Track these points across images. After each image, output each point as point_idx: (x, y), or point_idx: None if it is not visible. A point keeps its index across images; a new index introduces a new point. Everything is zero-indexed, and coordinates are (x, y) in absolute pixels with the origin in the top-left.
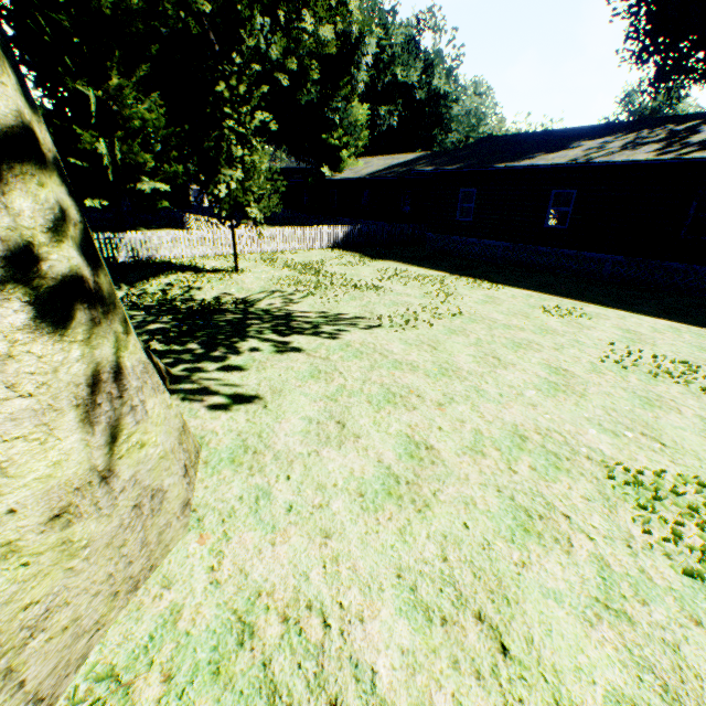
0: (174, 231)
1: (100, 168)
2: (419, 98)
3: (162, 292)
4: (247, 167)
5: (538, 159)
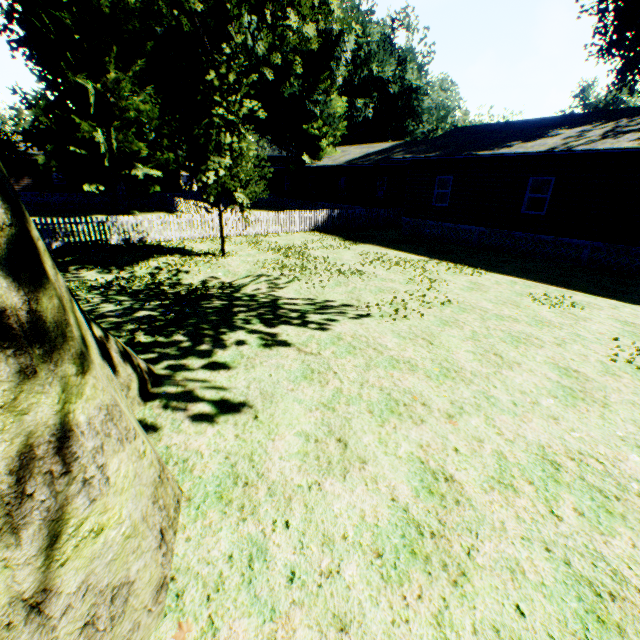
0: (165, 213)
1: (98, 155)
2: (393, 92)
3: (151, 276)
4: (235, 154)
5: (517, 147)
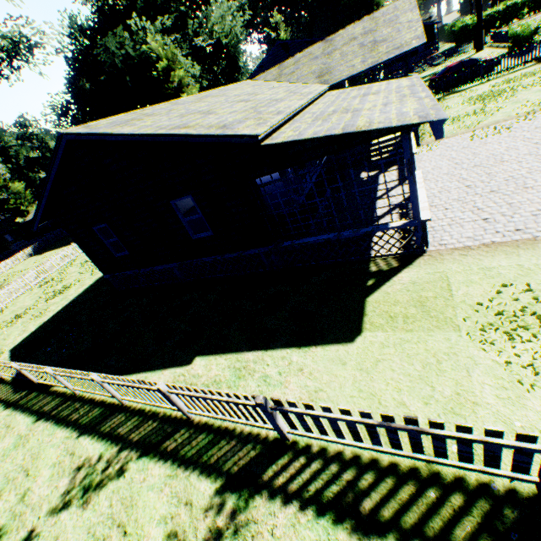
0: None
1: None
2: (50, 157)
3: None
4: None
5: None
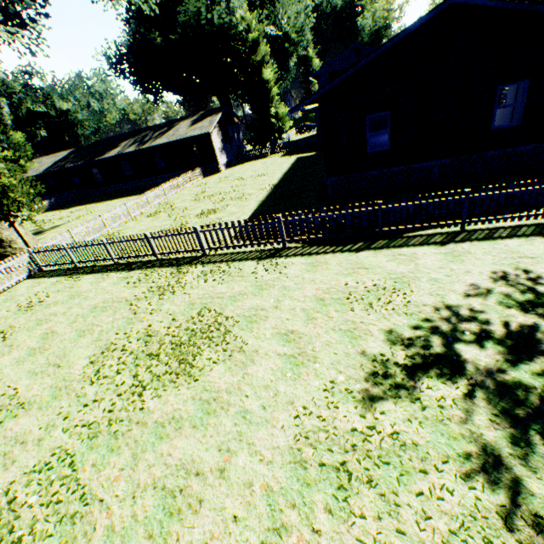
0: None
1: None
2: (53, 115)
3: None
4: None
5: (109, 154)
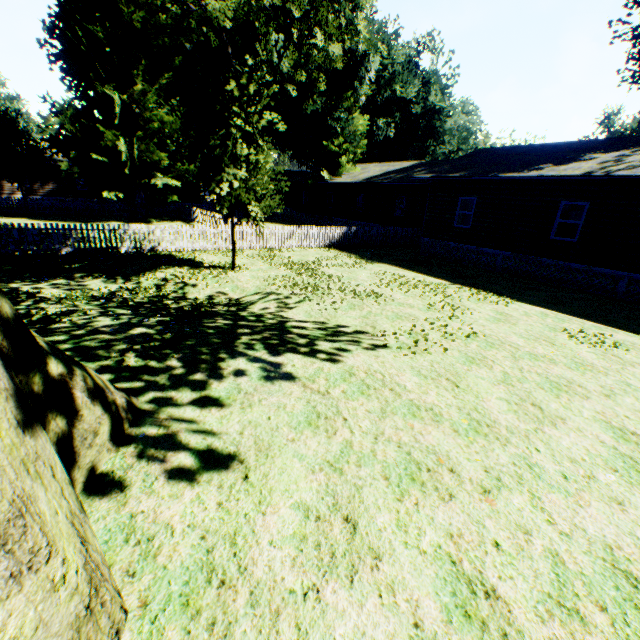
0: (182, 223)
1: (119, 163)
2: (415, 112)
3: (156, 288)
4: (251, 166)
5: (548, 170)
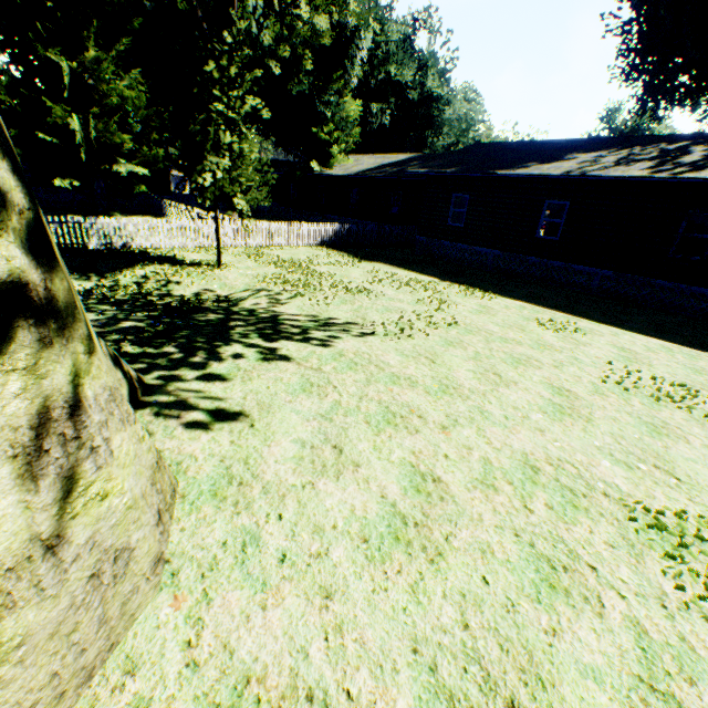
0: (152, 218)
1: (72, 145)
2: (412, 99)
3: (137, 285)
4: (235, 155)
5: (534, 168)
